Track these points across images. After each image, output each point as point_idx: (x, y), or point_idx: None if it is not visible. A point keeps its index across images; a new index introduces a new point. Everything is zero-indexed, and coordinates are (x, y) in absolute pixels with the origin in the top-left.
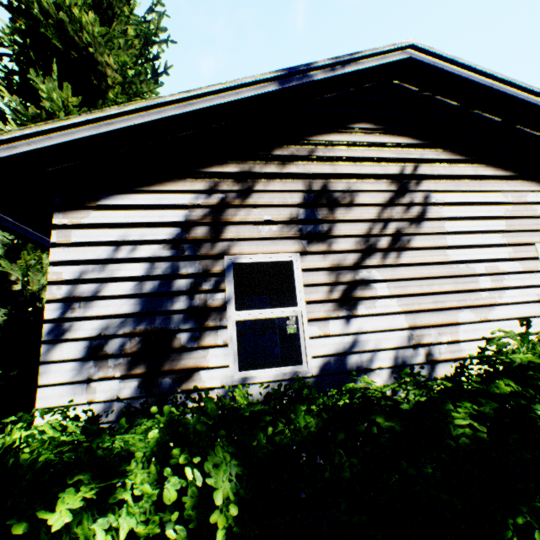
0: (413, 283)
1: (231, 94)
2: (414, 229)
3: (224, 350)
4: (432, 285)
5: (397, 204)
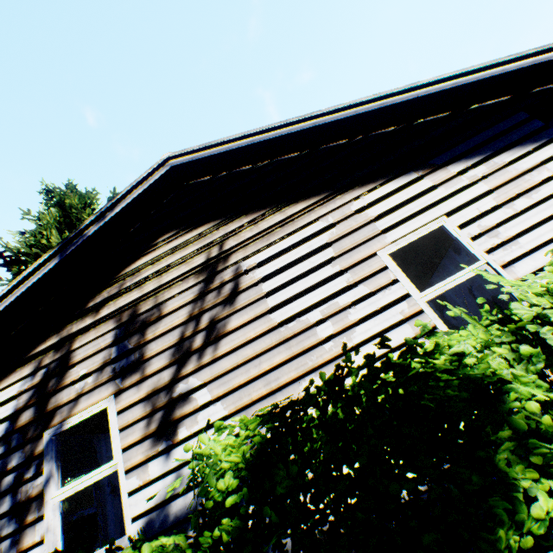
0: (237, 372)
1: (22, 287)
2: (229, 308)
3: (42, 547)
4: (261, 364)
5: (208, 292)
